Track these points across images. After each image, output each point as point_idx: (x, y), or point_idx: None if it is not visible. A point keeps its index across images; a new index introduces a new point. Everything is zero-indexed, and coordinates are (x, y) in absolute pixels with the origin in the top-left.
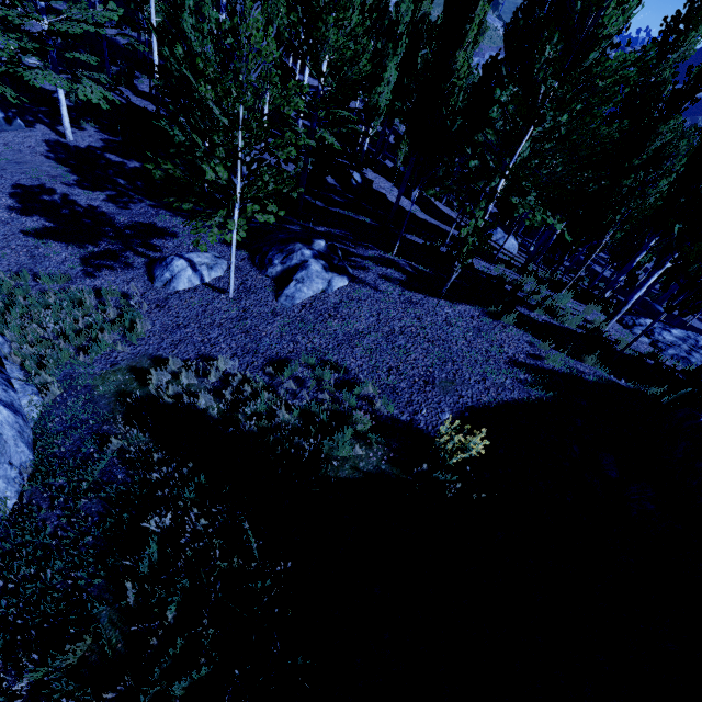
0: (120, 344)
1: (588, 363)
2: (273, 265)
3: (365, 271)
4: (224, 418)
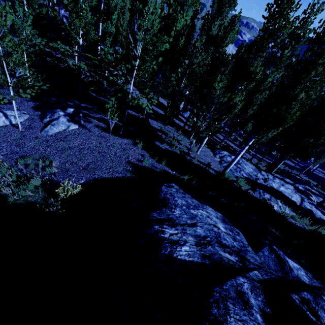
0: None
1: (163, 164)
2: (46, 118)
3: (89, 123)
4: None
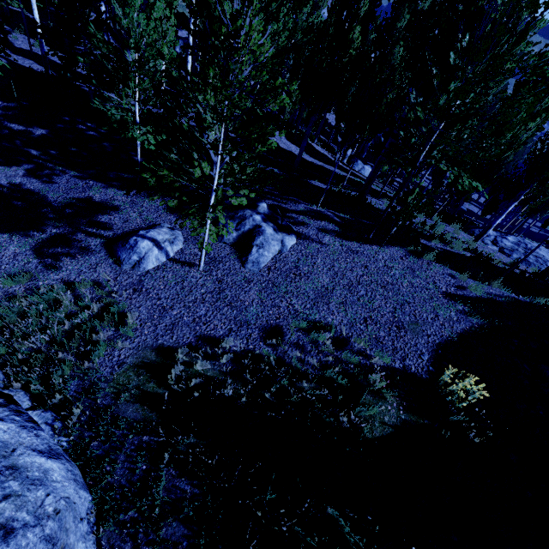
0: (119, 343)
1: (494, 286)
2: (229, 232)
3: (305, 226)
4: (252, 400)
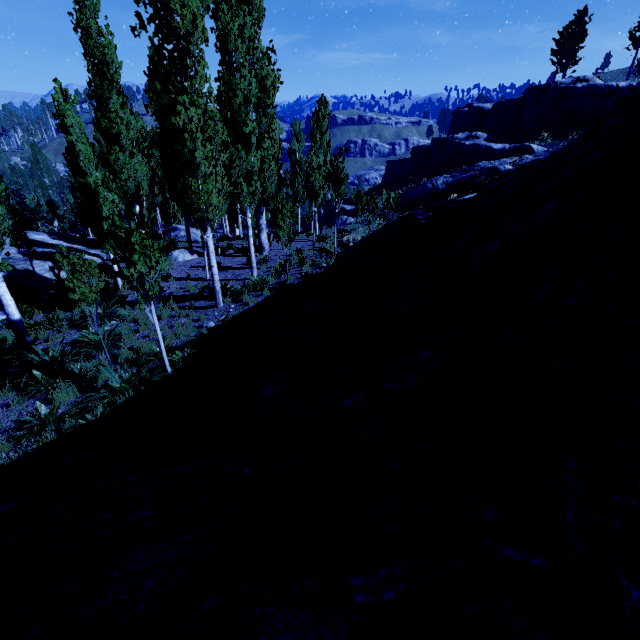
0: None
1: None
2: None
3: None
4: None
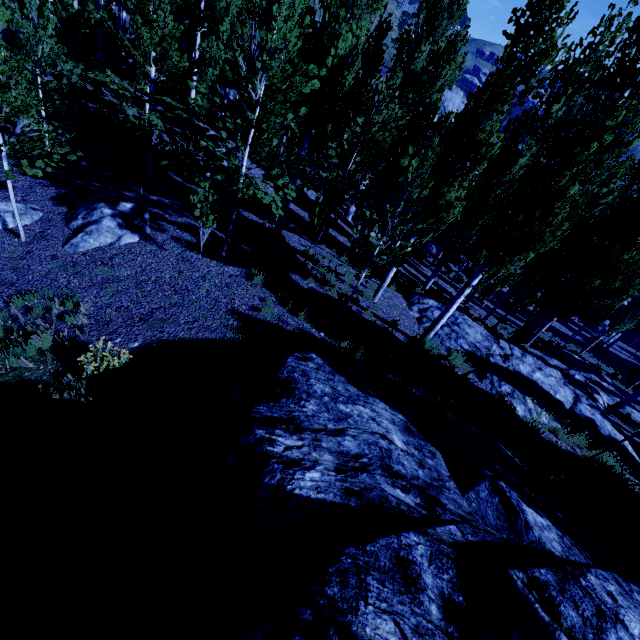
0: None
1: (301, 318)
2: (76, 220)
3: (162, 232)
4: None
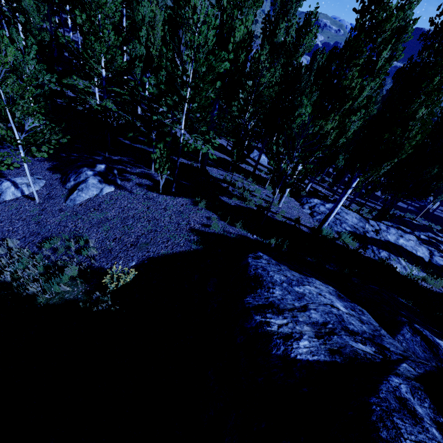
0: None
1: (238, 227)
2: (69, 182)
3: (128, 181)
4: None
